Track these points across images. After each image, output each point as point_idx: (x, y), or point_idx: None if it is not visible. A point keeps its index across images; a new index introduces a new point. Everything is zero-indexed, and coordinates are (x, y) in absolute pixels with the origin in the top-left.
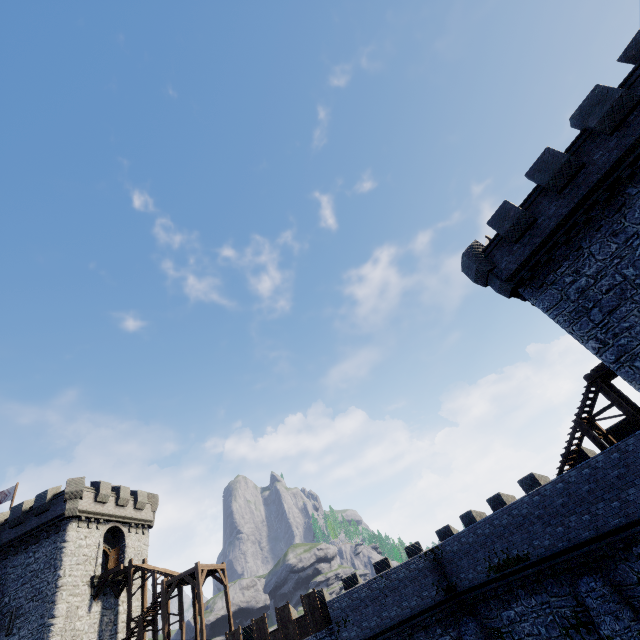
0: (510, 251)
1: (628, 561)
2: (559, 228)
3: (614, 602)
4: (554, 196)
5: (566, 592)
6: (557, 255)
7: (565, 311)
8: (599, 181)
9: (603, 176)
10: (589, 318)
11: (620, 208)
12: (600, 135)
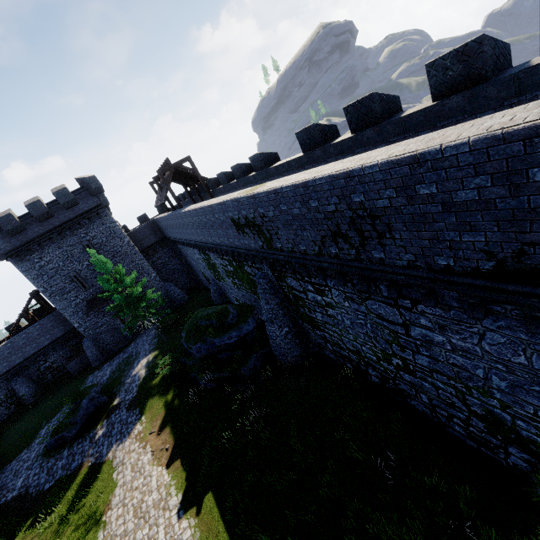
0: (8, 239)
1: (35, 364)
2: (37, 238)
3: (27, 381)
4: (38, 222)
5: (3, 389)
6: (33, 248)
7: (33, 274)
8: (58, 226)
9: (60, 224)
10: (43, 278)
11: (63, 238)
12: (63, 207)
